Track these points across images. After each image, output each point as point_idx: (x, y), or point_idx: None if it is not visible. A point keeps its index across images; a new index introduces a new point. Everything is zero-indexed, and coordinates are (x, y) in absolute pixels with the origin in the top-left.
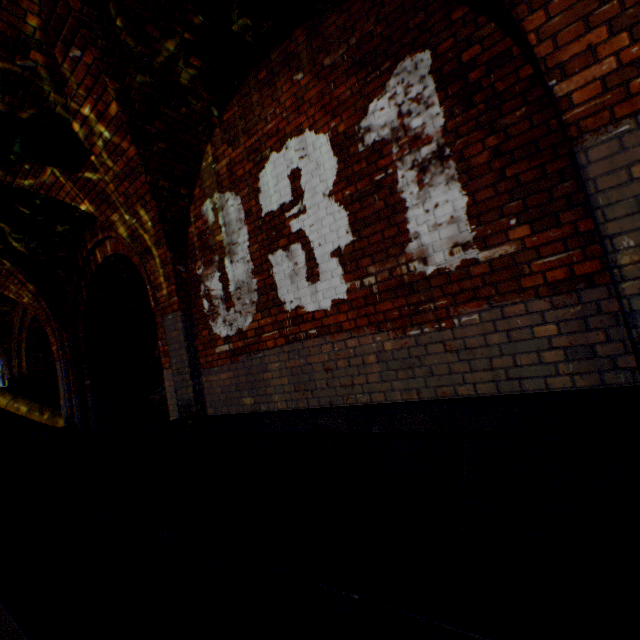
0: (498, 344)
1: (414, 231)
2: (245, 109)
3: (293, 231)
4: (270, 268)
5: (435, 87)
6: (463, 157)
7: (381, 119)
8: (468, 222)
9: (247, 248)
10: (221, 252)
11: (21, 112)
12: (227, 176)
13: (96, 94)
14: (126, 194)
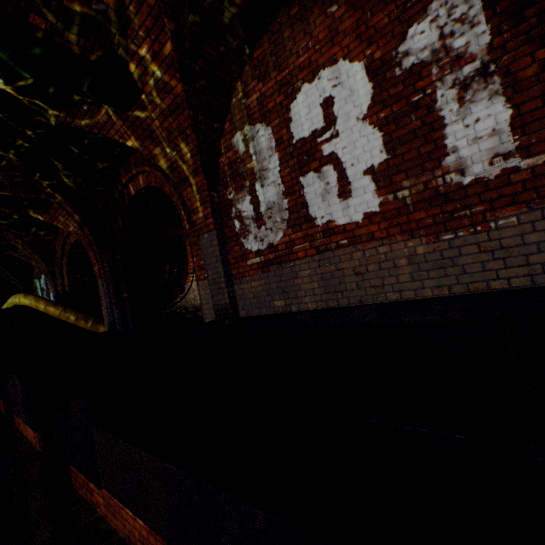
0: (536, 242)
1: (452, 146)
2: (276, 45)
3: (325, 154)
4: (301, 189)
5: (482, 6)
6: (509, 72)
7: (421, 42)
8: (511, 133)
9: (278, 173)
10: (252, 178)
11: (90, 55)
12: (257, 109)
13: (154, 35)
14: (169, 129)
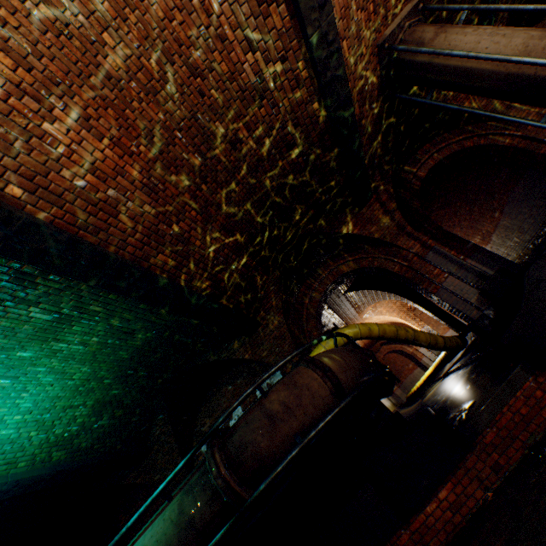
0: None
1: None
2: None
3: None
4: None
5: None
6: None
7: None
8: None
9: None
10: None
11: None
12: None
13: None
14: None
